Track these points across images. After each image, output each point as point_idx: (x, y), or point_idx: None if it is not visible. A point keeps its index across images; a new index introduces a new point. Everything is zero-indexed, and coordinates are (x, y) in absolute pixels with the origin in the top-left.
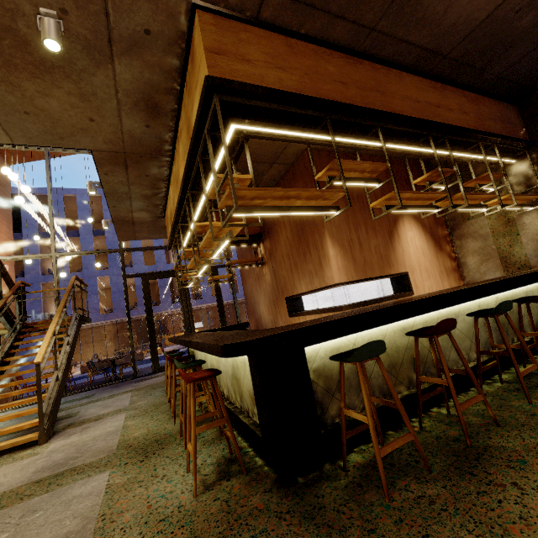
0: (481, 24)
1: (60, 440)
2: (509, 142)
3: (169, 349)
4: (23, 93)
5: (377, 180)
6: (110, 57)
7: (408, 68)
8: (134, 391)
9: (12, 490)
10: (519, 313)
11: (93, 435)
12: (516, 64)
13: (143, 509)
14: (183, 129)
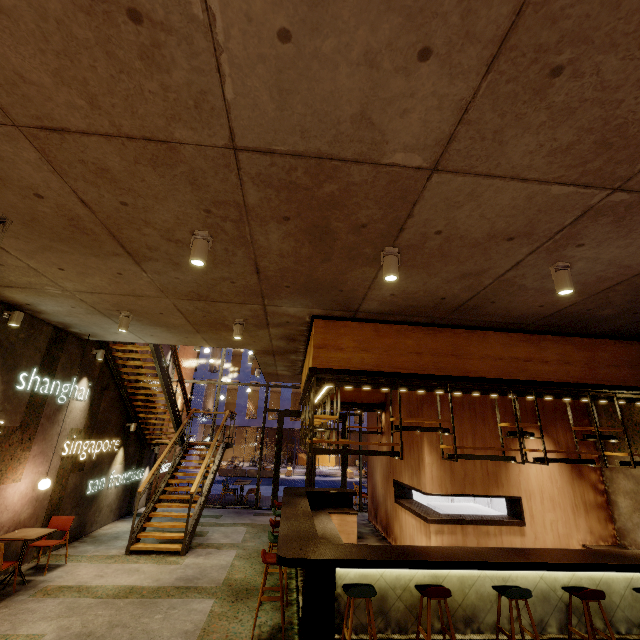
0: (553, 314)
1: (192, 557)
2: (638, 392)
3: (300, 471)
4: (221, 335)
5: (445, 429)
6: (267, 327)
7: (493, 329)
8: (250, 526)
9: (164, 587)
10: (568, 603)
11: (212, 562)
12: (628, 325)
13: (223, 636)
14: (308, 355)
